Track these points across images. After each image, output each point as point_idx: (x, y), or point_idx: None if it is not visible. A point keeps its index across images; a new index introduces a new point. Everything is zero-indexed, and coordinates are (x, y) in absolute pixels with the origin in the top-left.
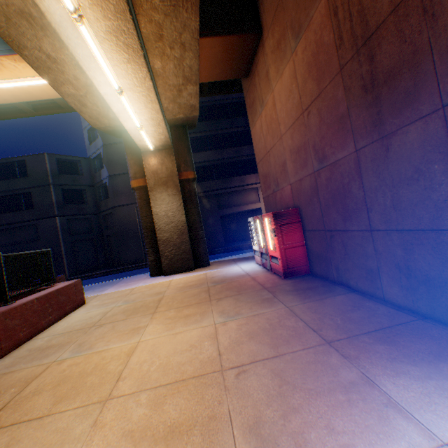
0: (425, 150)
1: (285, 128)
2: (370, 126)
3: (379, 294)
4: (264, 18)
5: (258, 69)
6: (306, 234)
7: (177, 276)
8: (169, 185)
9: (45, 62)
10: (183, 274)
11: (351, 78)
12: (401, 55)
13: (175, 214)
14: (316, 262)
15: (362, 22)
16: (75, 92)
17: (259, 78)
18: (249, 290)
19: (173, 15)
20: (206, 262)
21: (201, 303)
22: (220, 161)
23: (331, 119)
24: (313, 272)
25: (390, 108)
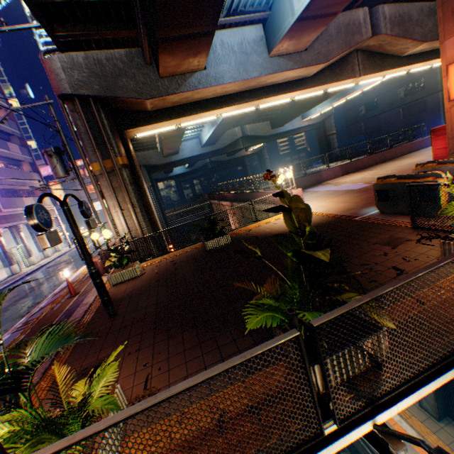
0: None
1: None
2: None
3: None
4: None
5: None
6: None
7: None
8: None
9: None
10: None
11: None
12: None
13: None
14: None
15: None
16: None
17: None
18: None
19: None
20: None
21: None
22: None
23: None
24: None
25: None
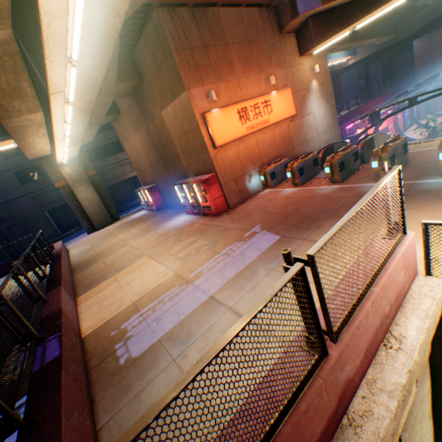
0: (174, 175)
1: (143, 155)
2: (165, 167)
3: (180, 206)
4: (121, 109)
5: (122, 124)
6: (161, 193)
7: (107, 228)
8: (84, 182)
9: (30, 149)
10: (109, 226)
11: (158, 154)
12: (165, 156)
13: (93, 197)
14: (167, 202)
15: (156, 143)
16: (34, 152)
17: (123, 128)
18: (147, 218)
19: (91, 129)
20: (119, 218)
21: (131, 227)
22: (95, 146)
23: (157, 161)
24: (167, 206)
25: (167, 165)
